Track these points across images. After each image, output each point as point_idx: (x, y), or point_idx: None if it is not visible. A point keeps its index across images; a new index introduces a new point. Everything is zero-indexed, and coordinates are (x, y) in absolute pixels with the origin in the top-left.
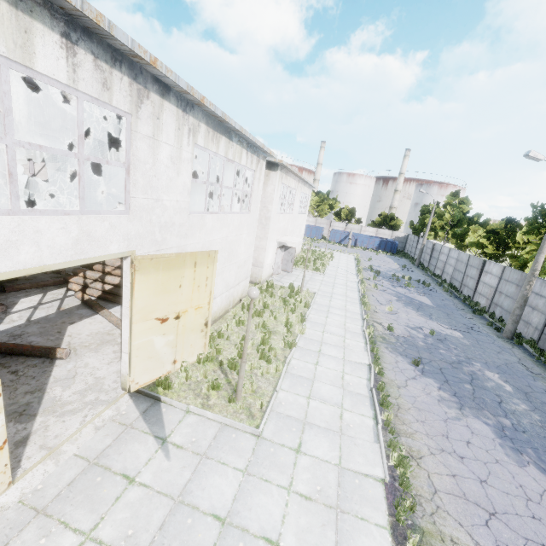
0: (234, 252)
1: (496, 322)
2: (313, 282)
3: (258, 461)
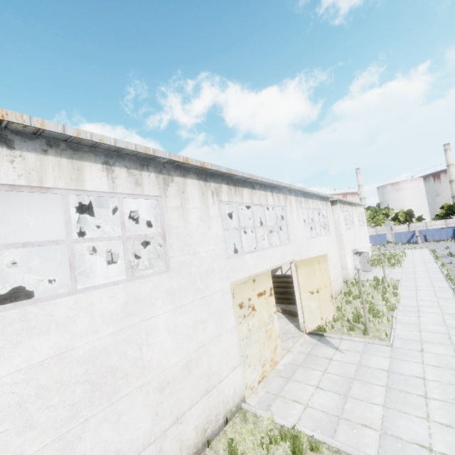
0: (328, 258)
1: None
2: (394, 274)
3: (396, 354)
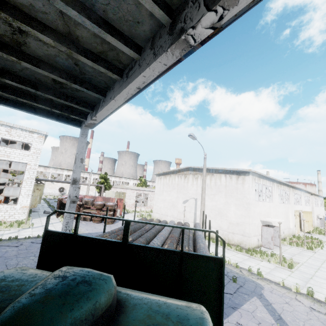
0: None
1: None
2: None
3: None
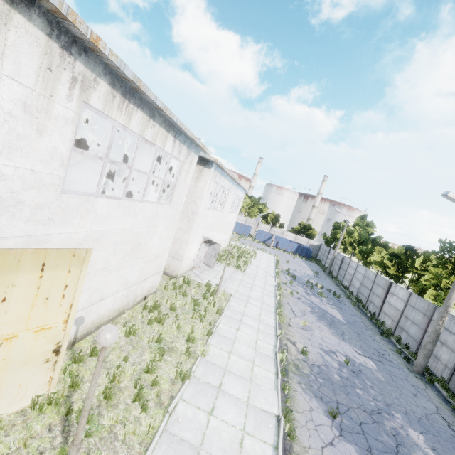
0: (142, 245)
1: (403, 350)
2: (232, 281)
3: None
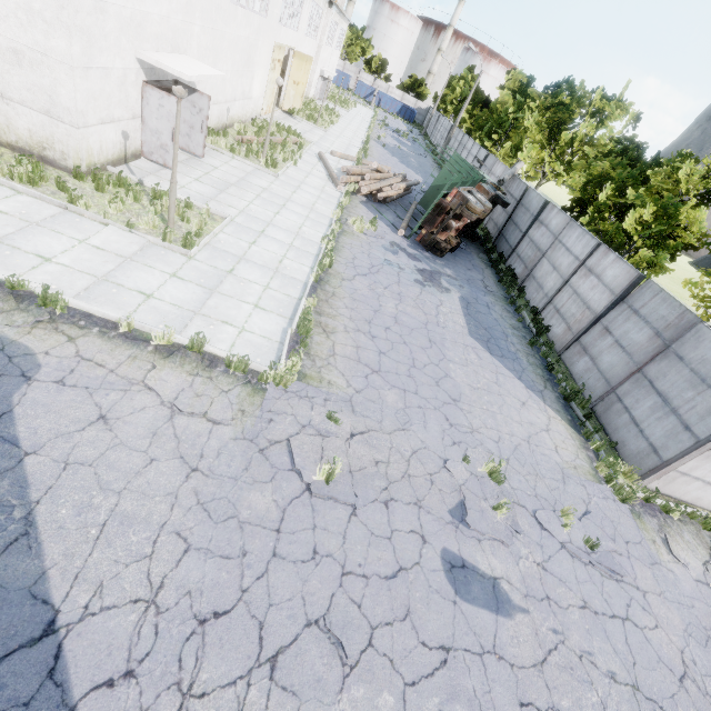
0: None
1: None
2: (340, 112)
3: (327, 135)
